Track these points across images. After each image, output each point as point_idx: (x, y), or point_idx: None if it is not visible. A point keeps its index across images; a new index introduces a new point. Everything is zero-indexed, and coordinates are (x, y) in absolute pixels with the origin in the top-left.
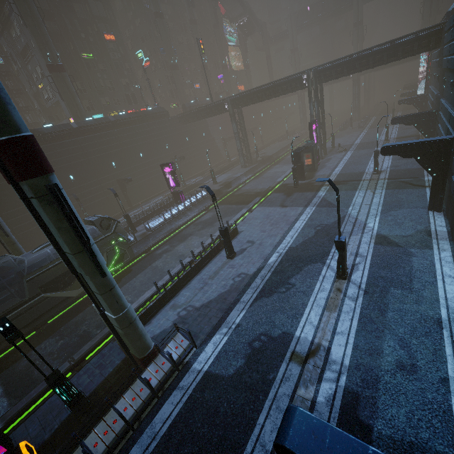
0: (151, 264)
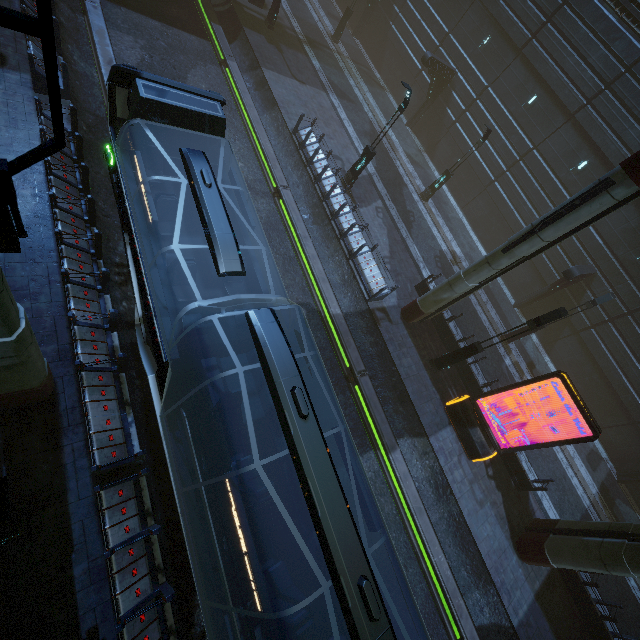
0: None
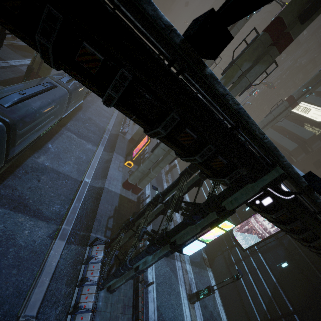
0: (91, 105)
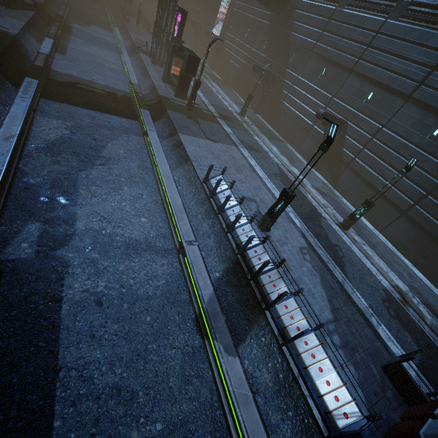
0: (59, 296)
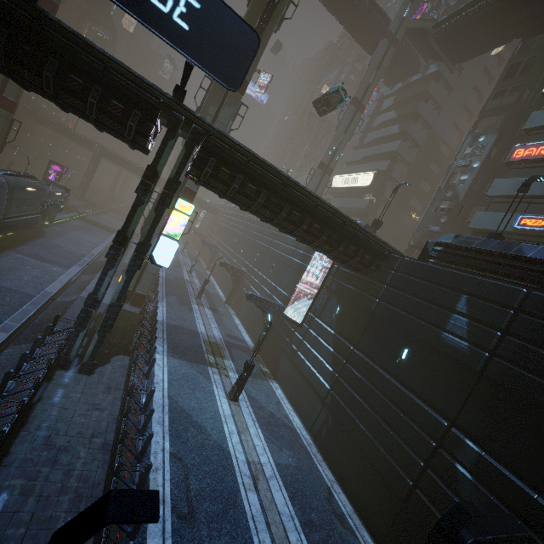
0: (62, 234)
